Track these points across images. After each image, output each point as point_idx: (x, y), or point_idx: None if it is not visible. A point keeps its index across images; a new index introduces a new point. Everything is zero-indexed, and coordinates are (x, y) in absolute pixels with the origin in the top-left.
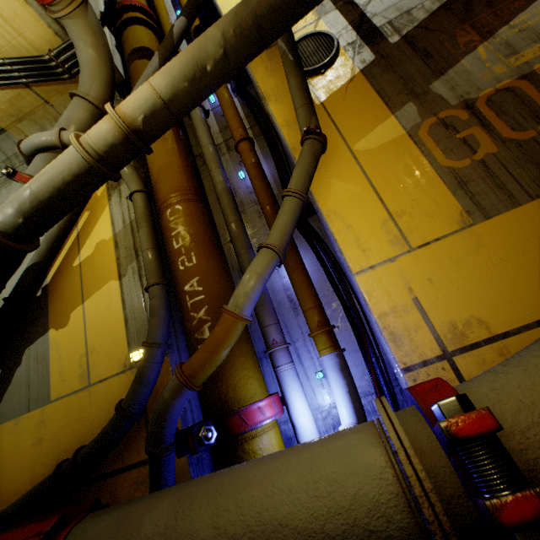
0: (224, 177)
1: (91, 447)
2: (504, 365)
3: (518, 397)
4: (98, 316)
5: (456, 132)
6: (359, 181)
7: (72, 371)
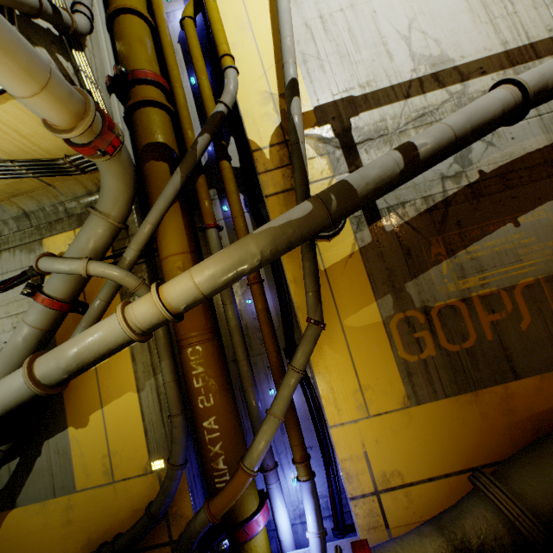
0: (236, 313)
1: (127, 541)
2: (402, 549)
3: None
4: (118, 423)
5: (414, 332)
6: (344, 353)
7: (95, 468)
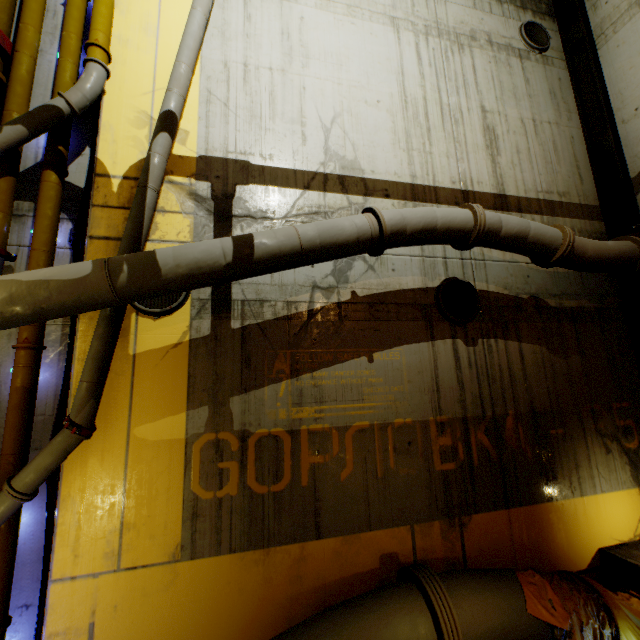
0: None
1: None
2: None
3: None
4: None
5: (221, 460)
6: (117, 473)
7: None
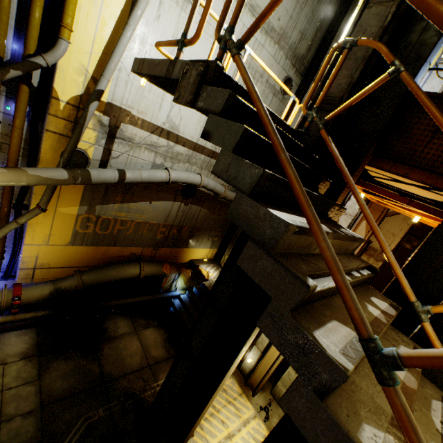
0: None
1: None
2: (36, 287)
3: (31, 295)
4: None
5: (89, 223)
6: (50, 220)
7: None
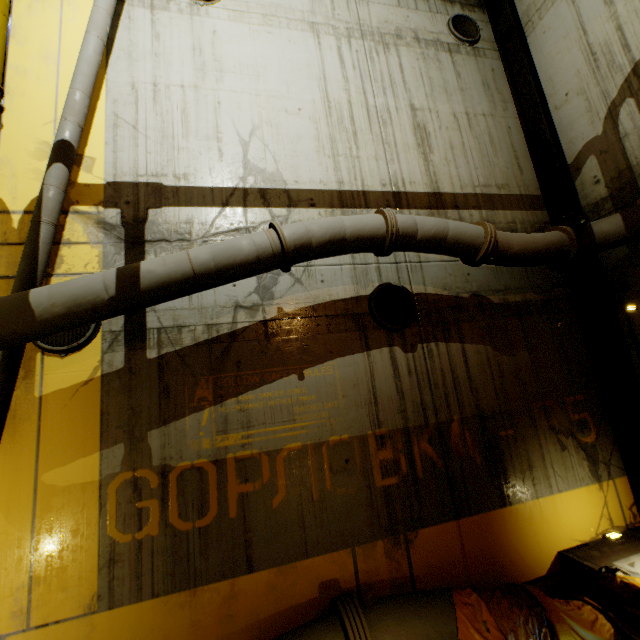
0: None
1: None
2: None
3: None
4: None
5: (140, 499)
6: (24, 524)
7: None
